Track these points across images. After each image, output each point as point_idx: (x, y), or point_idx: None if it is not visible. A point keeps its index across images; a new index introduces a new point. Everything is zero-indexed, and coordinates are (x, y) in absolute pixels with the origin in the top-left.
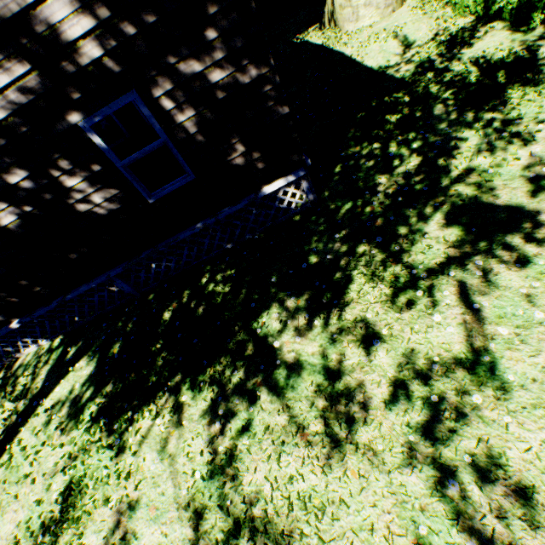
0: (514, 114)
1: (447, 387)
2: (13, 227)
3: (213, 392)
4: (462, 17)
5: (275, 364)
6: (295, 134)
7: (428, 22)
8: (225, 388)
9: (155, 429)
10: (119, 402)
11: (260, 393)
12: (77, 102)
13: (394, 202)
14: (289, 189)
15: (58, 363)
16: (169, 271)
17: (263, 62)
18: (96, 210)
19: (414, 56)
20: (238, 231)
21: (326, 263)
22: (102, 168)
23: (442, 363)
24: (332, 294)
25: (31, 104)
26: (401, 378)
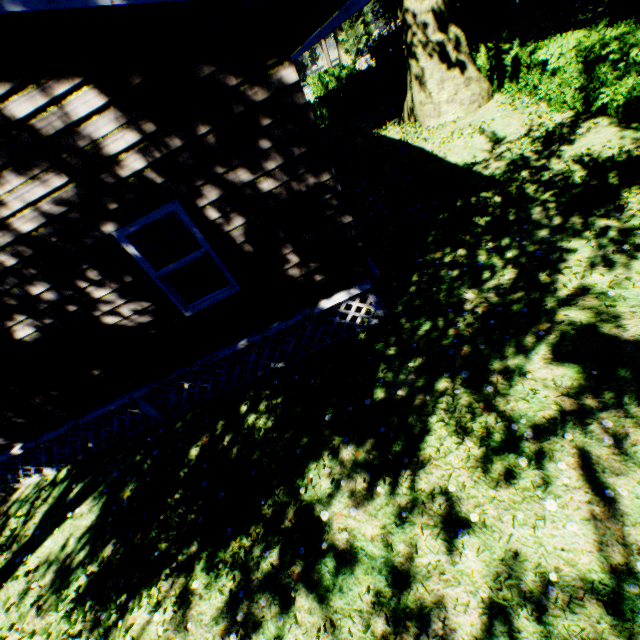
0: (635, 222)
1: (574, 630)
2: (29, 340)
3: (233, 580)
4: (559, 112)
5: (320, 546)
6: (359, 244)
7: (520, 118)
8: (250, 576)
9: (151, 629)
10: (115, 575)
11: (295, 593)
12: (113, 212)
13: (485, 324)
14: (352, 302)
15: (58, 503)
16: (204, 392)
17: (322, 170)
18: (124, 323)
19: (504, 152)
20: (290, 348)
21: (396, 401)
22: (135, 278)
23: (563, 585)
24: (402, 447)
25: (64, 214)
26: (500, 602)
